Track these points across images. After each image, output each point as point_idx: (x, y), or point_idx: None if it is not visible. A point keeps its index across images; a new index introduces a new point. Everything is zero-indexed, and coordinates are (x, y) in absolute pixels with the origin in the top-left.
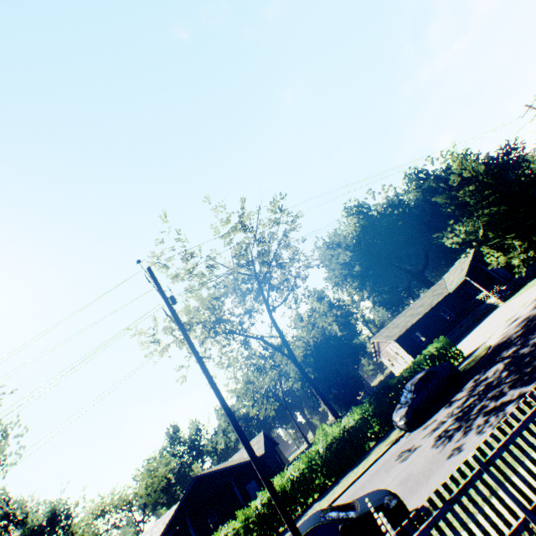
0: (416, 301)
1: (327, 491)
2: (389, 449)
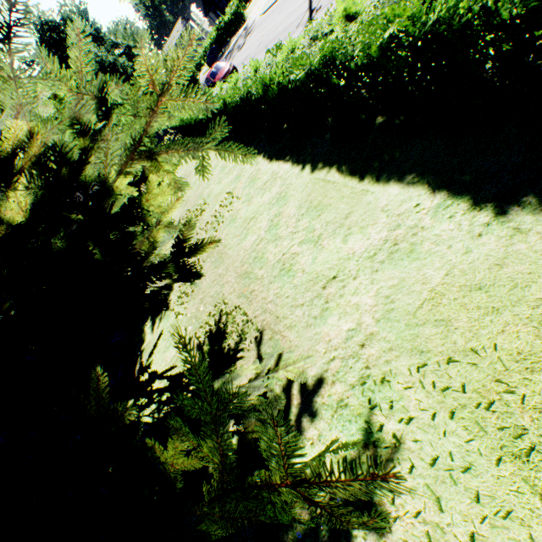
0: None
1: None
2: None
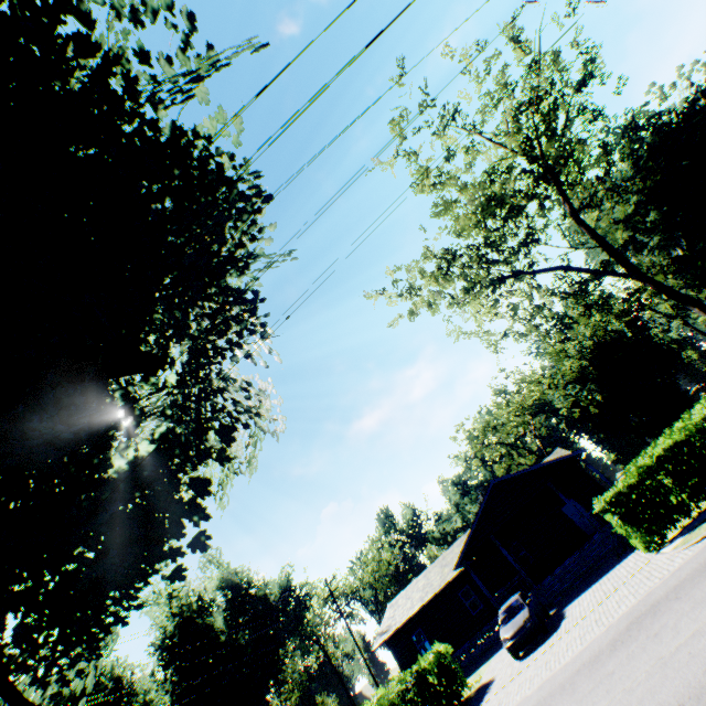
0: None
1: None
2: None
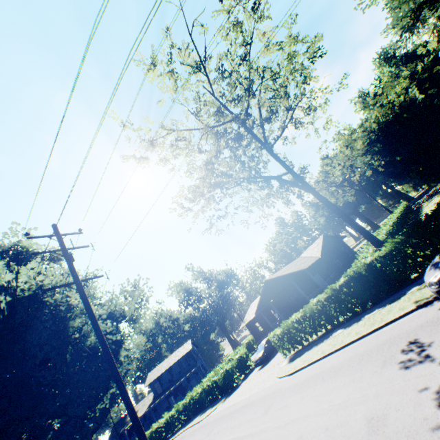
0: None
1: (351, 322)
2: (414, 312)
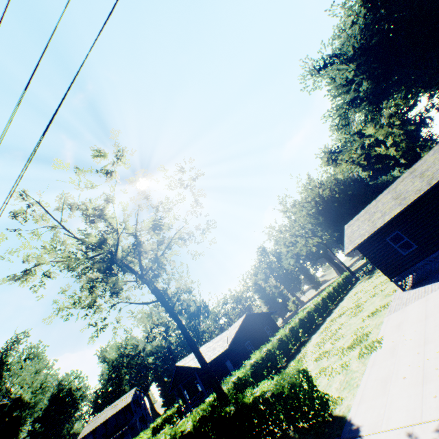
0: (429, 154)
1: None
2: None
